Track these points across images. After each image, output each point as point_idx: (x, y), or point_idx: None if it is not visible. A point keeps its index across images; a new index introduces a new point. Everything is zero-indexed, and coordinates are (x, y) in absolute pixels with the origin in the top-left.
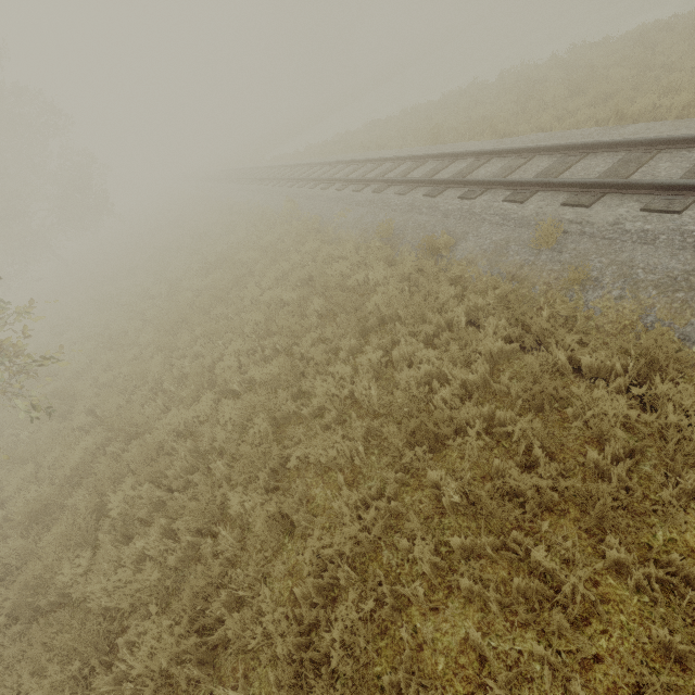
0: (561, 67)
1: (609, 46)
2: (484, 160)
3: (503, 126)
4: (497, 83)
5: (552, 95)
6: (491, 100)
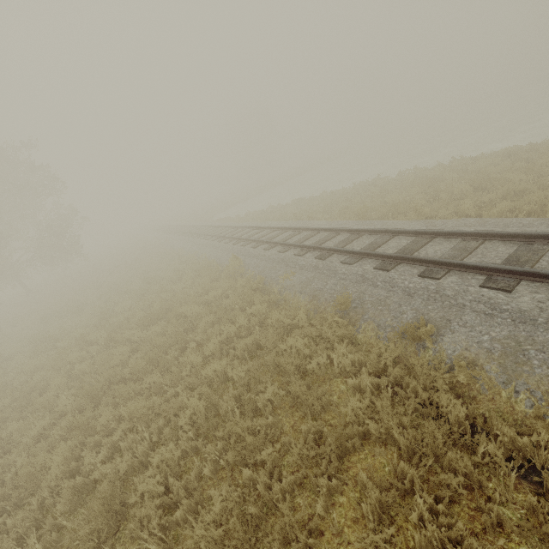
0: (452, 171)
1: (490, 159)
2: (428, 238)
3: (427, 210)
4: (397, 178)
5: (459, 189)
6: (399, 190)
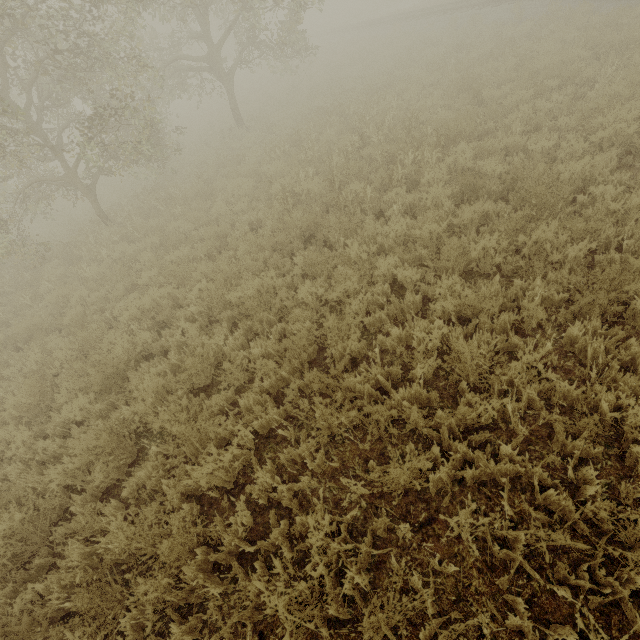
0: None
1: None
2: None
3: None
4: None
5: None
6: None
